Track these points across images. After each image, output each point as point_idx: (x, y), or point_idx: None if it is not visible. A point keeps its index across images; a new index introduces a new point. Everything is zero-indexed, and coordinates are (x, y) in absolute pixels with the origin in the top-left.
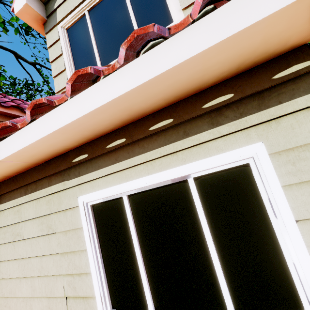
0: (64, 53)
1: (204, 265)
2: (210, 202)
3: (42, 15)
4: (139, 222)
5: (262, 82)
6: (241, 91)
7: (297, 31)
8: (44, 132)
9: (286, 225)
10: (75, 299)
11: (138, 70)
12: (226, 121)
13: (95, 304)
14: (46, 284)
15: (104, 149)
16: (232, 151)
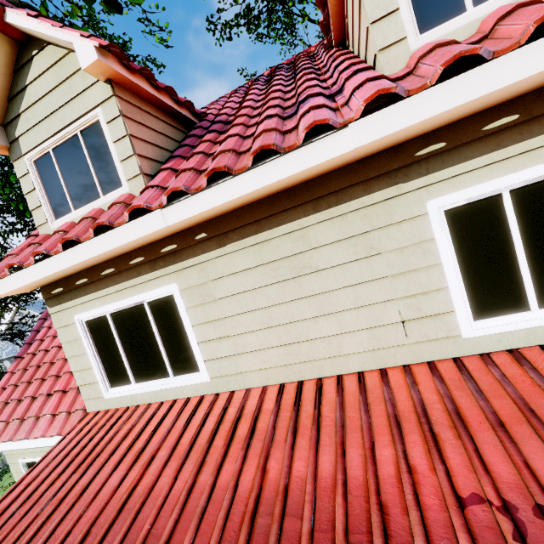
0: None
1: None
2: None
3: None
4: (523, 220)
5: None
6: None
7: None
8: (462, 98)
9: None
10: (419, 321)
11: None
12: None
13: (452, 319)
14: (367, 314)
15: (478, 132)
16: None
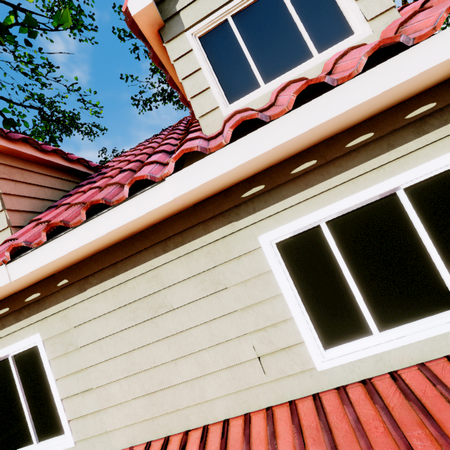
0: (204, 67)
1: (426, 270)
2: (423, 210)
3: (161, 18)
4: (344, 247)
5: None
6: (443, 100)
7: None
8: (254, 152)
9: None
10: (273, 355)
11: (380, 78)
12: (432, 129)
13: (303, 350)
14: (224, 352)
15: (288, 175)
16: (443, 156)
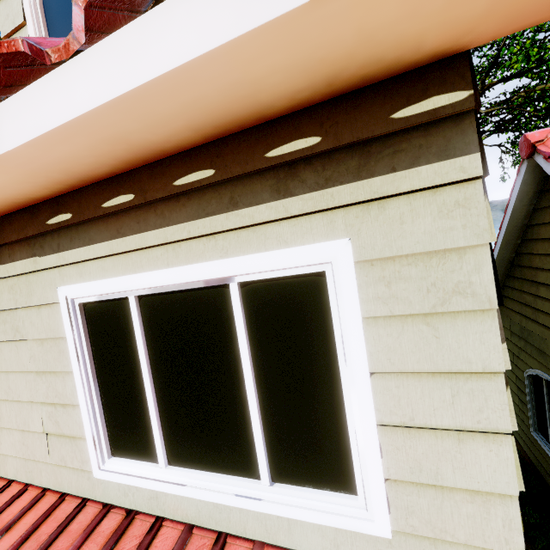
0: None
1: (239, 415)
2: (260, 326)
3: None
4: (153, 340)
5: (373, 121)
6: (334, 135)
7: (434, 24)
8: None
9: (356, 378)
10: (59, 437)
11: (113, 64)
12: (301, 190)
13: (86, 447)
14: (18, 412)
15: (98, 209)
16: (301, 248)
